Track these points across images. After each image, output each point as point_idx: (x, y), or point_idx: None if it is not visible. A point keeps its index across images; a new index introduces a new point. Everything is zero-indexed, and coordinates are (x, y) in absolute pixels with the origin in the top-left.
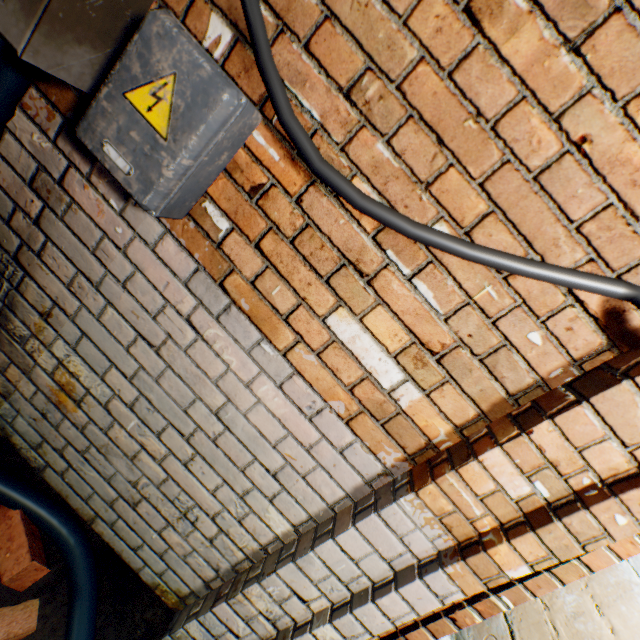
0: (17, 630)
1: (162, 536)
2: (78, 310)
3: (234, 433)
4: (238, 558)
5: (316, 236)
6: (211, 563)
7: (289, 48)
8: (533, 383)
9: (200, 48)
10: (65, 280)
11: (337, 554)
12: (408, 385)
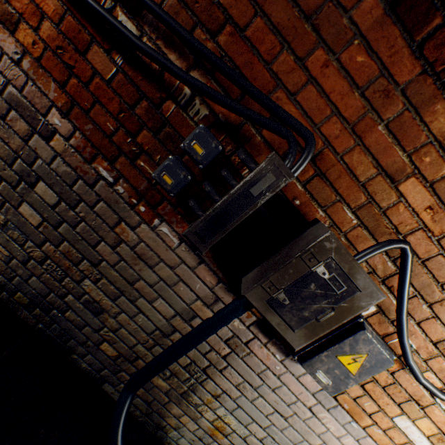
0: None
1: None
2: (238, 396)
3: None
4: None
5: (397, 387)
6: None
7: (407, 321)
8: None
9: (376, 336)
10: (234, 382)
11: None
12: None
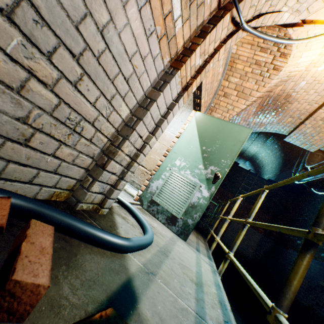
0: (50, 233)
1: (56, 156)
2: None
3: (111, 51)
4: (104, 143)
5: None
6: (90, 155)
7: None
8: (202, 23)
9: None
10: None
11: (155, 109)
12: (180, 19)
